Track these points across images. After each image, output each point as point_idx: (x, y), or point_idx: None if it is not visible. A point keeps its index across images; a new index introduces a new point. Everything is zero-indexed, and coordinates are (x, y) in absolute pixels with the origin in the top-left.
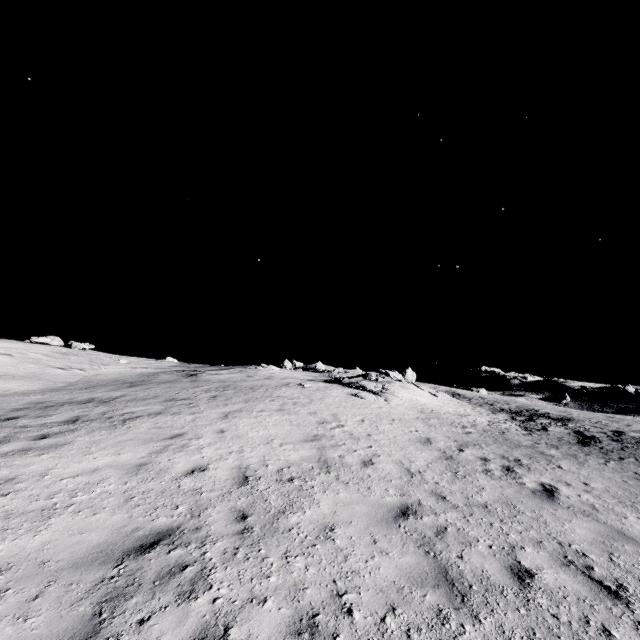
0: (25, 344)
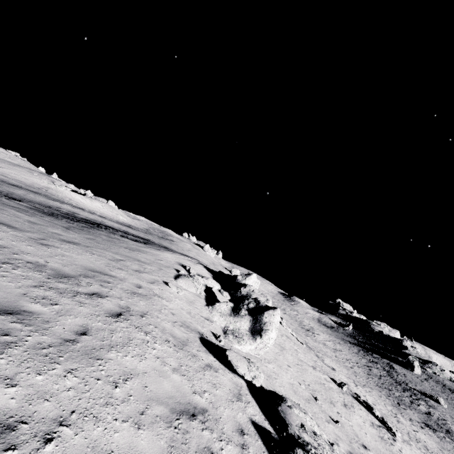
0: (1, 149)
